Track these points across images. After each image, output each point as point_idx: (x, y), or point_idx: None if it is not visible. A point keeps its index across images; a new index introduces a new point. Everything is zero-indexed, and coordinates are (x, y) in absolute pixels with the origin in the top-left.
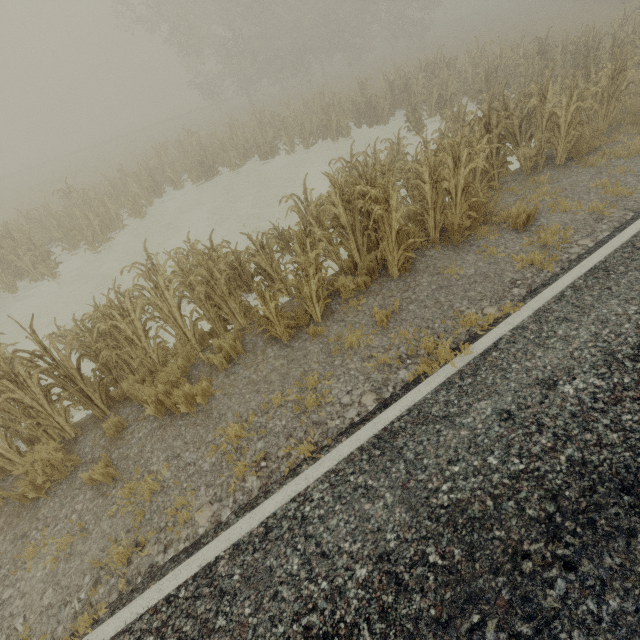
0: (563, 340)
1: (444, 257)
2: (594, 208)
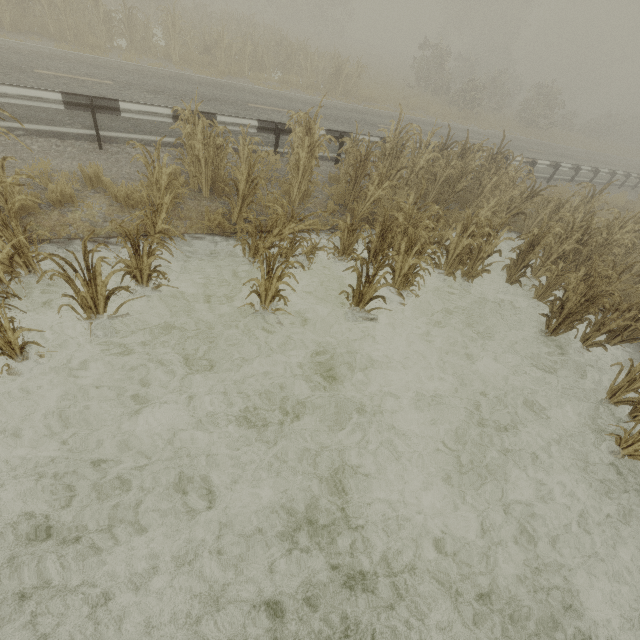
0: (6, 42)
1: (45, 39)
2: (131, 60)
